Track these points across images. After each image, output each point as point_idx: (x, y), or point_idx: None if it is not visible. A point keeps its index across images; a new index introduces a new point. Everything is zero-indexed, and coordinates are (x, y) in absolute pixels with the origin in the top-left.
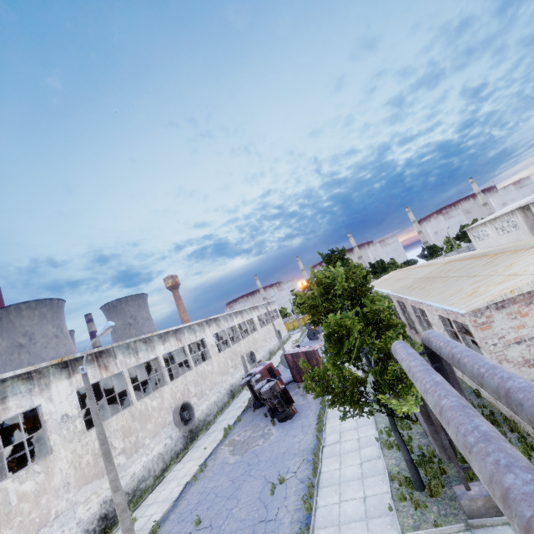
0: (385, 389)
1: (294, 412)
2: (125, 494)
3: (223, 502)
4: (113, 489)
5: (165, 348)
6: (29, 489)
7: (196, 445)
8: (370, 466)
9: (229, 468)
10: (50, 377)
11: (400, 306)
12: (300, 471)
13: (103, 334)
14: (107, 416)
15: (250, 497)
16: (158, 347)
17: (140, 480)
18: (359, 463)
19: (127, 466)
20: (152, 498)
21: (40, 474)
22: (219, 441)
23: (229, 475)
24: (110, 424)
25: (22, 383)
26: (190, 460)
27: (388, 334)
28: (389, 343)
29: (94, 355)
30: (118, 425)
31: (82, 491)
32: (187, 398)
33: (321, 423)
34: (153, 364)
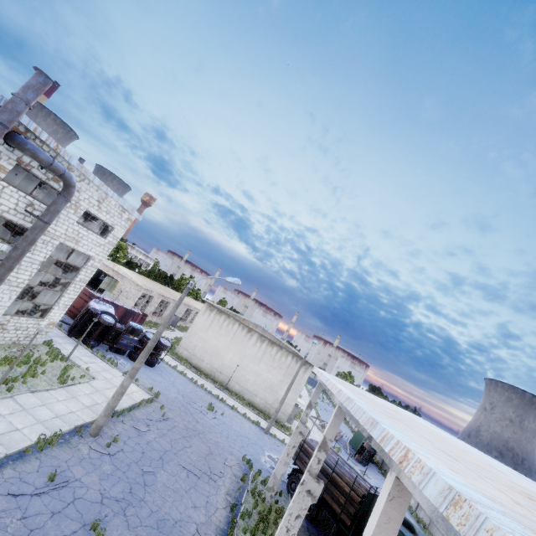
0: None
1: None
2: None
3: None
4: None
5: None
6: None
7: None
8: None
9: None
10: None
11: None
12: None
13: None
14: None
15: None
16: None
17: None
18: None
19: None
20: None
21: None
22: None
23: None
24: None
25: None
26: None
27: None
28: None
29: None
30: None
31: None
32: None
33: None
34: None
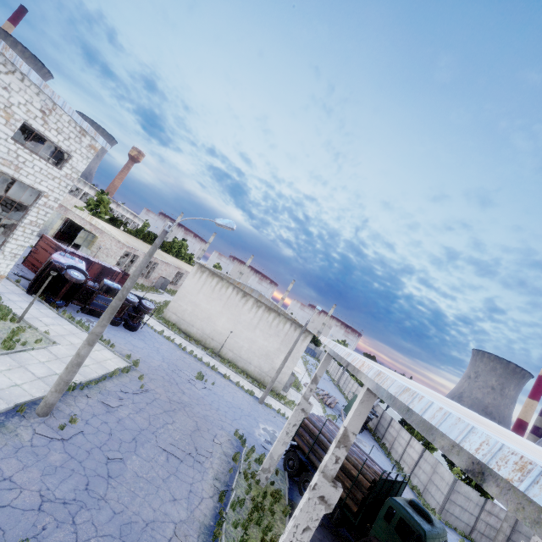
0: None
1: None
2: None
3: None
4: None
5: None
6: None
7: None
8: None
9: None
10: None
11: None
12: None
13: None
14: None
15: None
16: None
17: None
18: None
19: None
20: None
21: None
22: None
23: None
24: None
25: None
26: None
27: None
28: None
29: None
30: None
31: None
32: None
33: None
34: None
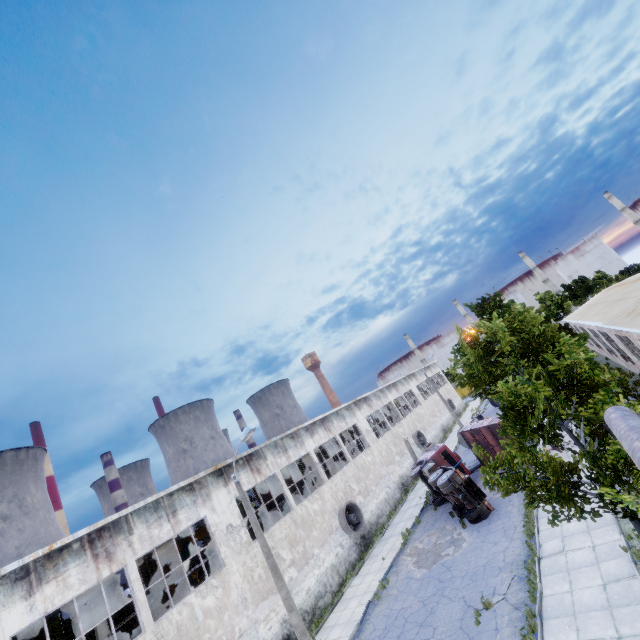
0: (606, 480)
1: (488, 509)
2: (304, 612)
3: (415, 630)
4: (288, 608)
5: (315, 441)
6: (211, 604)
7: (372, 555)
8: (619, 590)
9: (415, 585)
10: (209, 487)
11: (622, 342)
12: (512, 593)
13: (245, 438)
14: (273, 521)
15: (449, 626)
16: (307, 441)
17: (317, 596)
18: (600, 584)
19: (300, 580)
20: (333, 619)
21: (218, 588)
22: (399, 550)
23: (418, 594)
24: (274, 533)
25: (186, 495)
26: (368, 574)
27: (596, 396)
28: (601, 410)
29: (245, 459)
30: (281, 533)
31: (260, 608)
32: (350, 497)
33: (530, 524)
34: (306, 460)
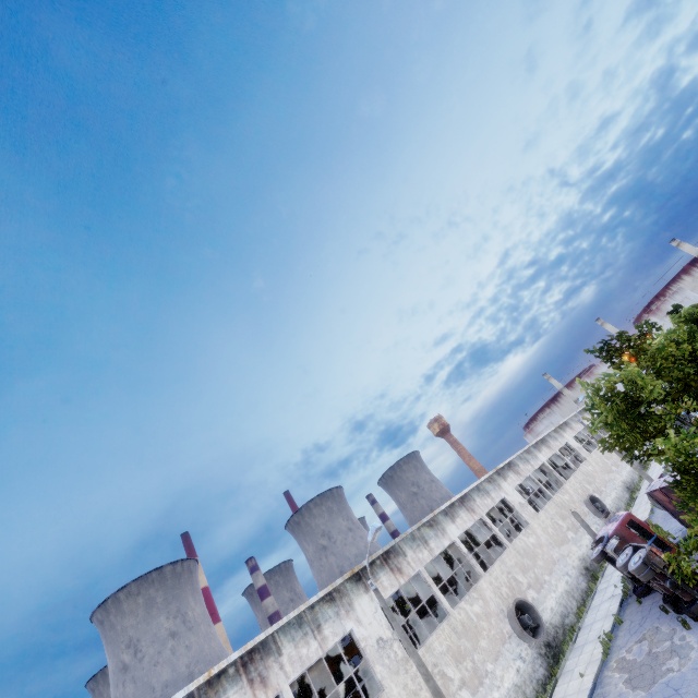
0: None
1: None
2: None
3: None
4: None
5: (458, 527)
6: None
7: (566, 670)
8: None
9: None
10: (349, 594)
11: None
12: None
13: (373, 539)
14: (434, 626)
15: None
16: (449, 528)
17: None
18: None
19: None
20: None
21: None
22: (600, 662)
23: None
24: (432, 645)
25: (327, 606)
26: (566, 697)
27: None
28: None
29: (382, 558)
30: (441, 645)
31: None
32: (518, 593)
33: None
34: (453, 550)
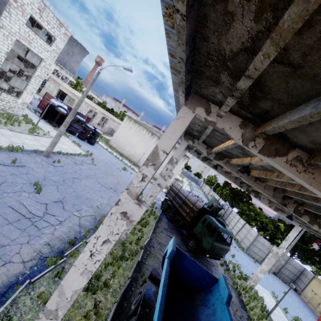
0: None
1: None
2: None
3: None
4: None
5: None
6: None
7: None
8: None
9: None
10: None
11: None
12: None
13: None
14: None
15: None
16: None
17: None
18: None
19: None
20: None
21: None
22: None
23: None
24: None
25: None
26: None
27: None
28: None
29: None
30: None
31: None
32: None
33: None
34: None
